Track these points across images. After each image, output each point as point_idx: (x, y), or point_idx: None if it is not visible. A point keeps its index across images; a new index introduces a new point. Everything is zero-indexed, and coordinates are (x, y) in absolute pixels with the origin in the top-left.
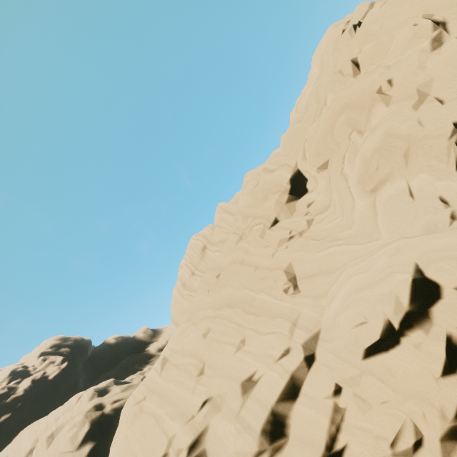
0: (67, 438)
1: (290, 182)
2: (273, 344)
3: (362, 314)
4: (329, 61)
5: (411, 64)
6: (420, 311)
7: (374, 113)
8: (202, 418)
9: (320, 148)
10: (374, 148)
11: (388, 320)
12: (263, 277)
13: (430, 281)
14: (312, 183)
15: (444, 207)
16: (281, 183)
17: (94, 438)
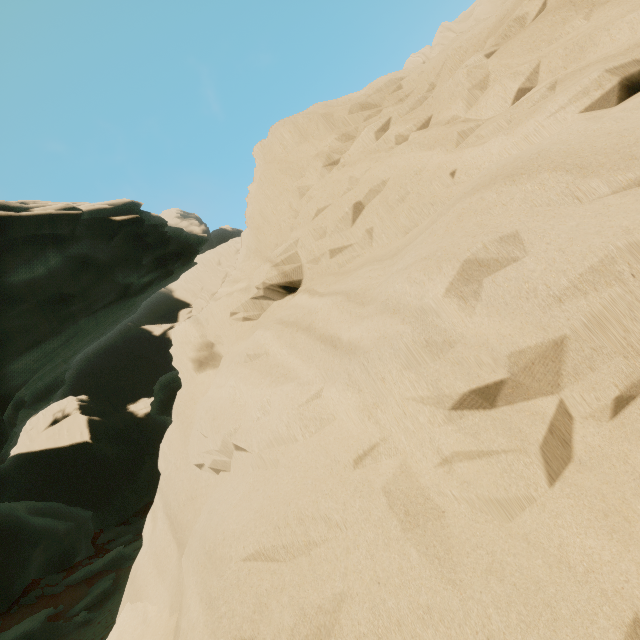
0: None
1: None
2: None
3: None
4: None
5: None
6: None
7: None
8: None
9: None
10: None
11: None
12: None
13: None
14: None
15: None
16: None
17: None
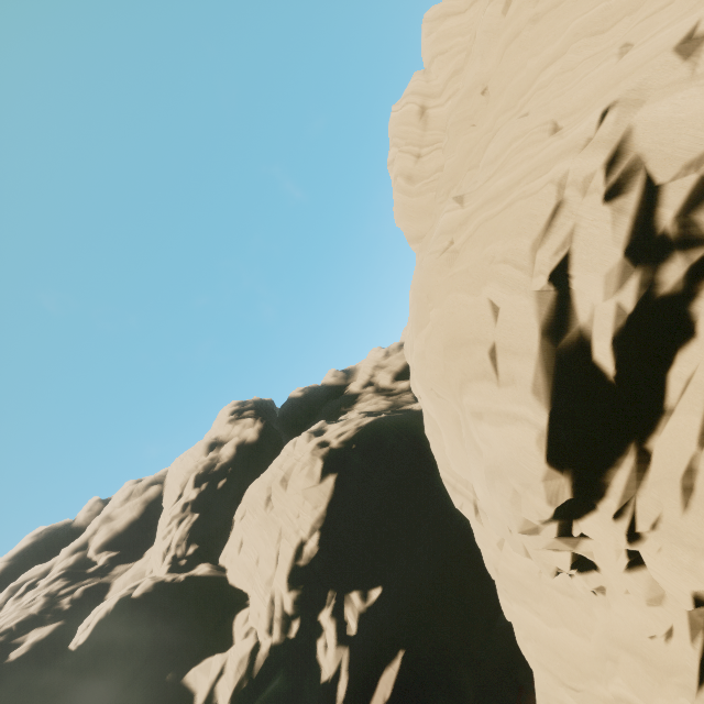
0: (303, 476)
1: None
2: None
3: None
4: None
5: None
6: None
7: None
8: (611, 127)
9: None
10: None
11: None
12: None
13: None
14: None
15: None
16: None
17: (334, 471)
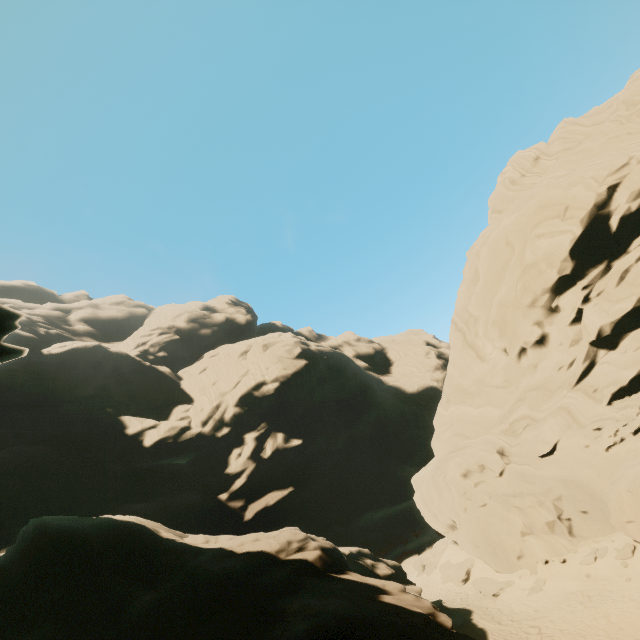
0: (283, 349)
1: None
2: None
3: None
4: None
5: None
6: None
7: None
8: None
9: None
10: None
11: None
12: None
13: None
14: None
15: None
16: None
17: (307, 359)
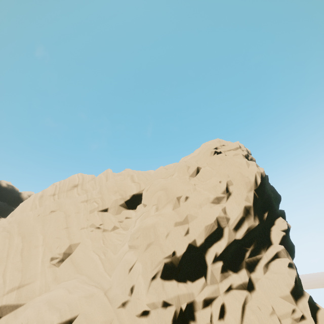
0: None
1: (132, 196)
2: None
3: (29, 320)
4: (200, 155)
5: (199, 200)
6: None
7: (167, 206)
8: None
9: (148, 195)
10: (146, 225)
11: None
12: (59, 237)
13: None
14: (140, 207)
15: (129, 294)
16: (128, 192)
17: None
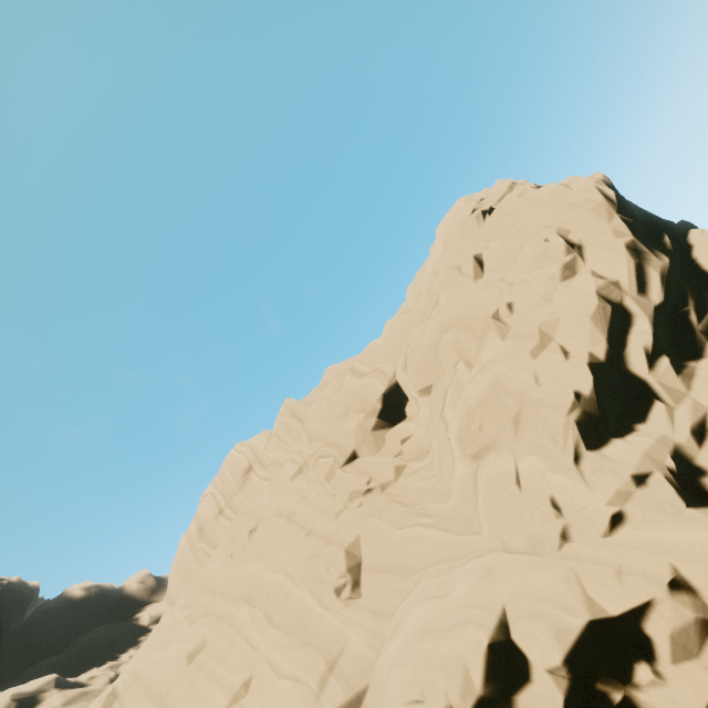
0: None
1: (383, 399)
2: (286, 705)
3: (419, 684)
4: (453, 243)
5: (536, 291)
6: (501, 698)
7: (487, 344)
8: None
9: (422, 365)
10: (479, 397)
11: (451, 707)
12: (313, 554)
13: (517, 648)
14: (413, 406)
15: (555, 516)
16: (370, 398)
17: None
